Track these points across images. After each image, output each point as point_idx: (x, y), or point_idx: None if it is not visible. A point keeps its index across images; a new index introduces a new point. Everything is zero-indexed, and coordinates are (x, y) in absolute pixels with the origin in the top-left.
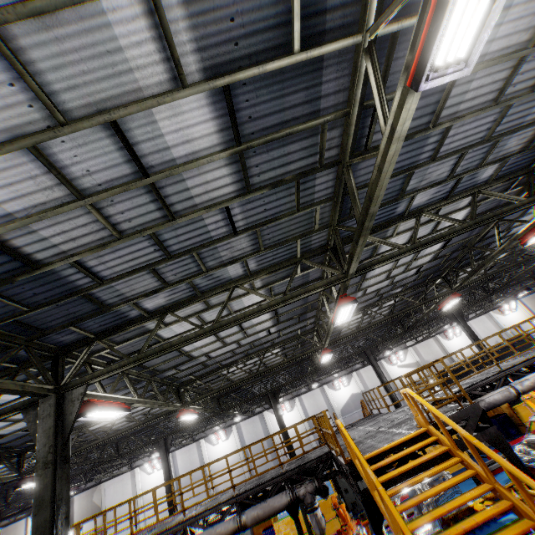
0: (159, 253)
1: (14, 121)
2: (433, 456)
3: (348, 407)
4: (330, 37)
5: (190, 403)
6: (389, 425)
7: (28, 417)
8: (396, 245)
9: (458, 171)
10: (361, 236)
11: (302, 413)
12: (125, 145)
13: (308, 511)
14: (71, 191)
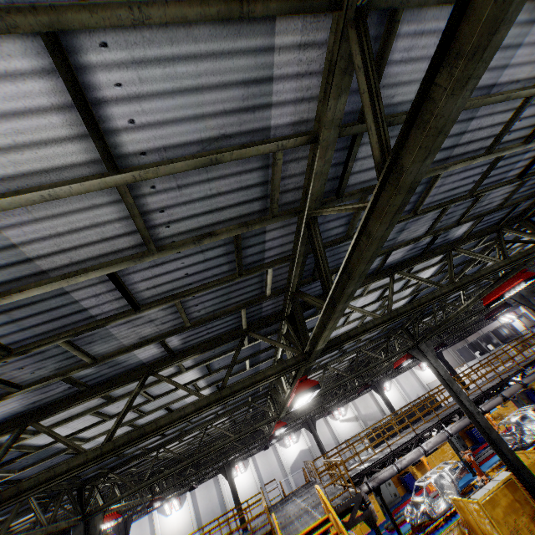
0: None
1: (125, 420)
2: None
3: (297, 464)
4: (262, 359)
5: (159, 492)
6: (314, 504)
7: None
8: None
9: (343, 349)
10: (283, 411)
11: (255, 473)
12: (168, 410)
13: None
14: (136, 428)
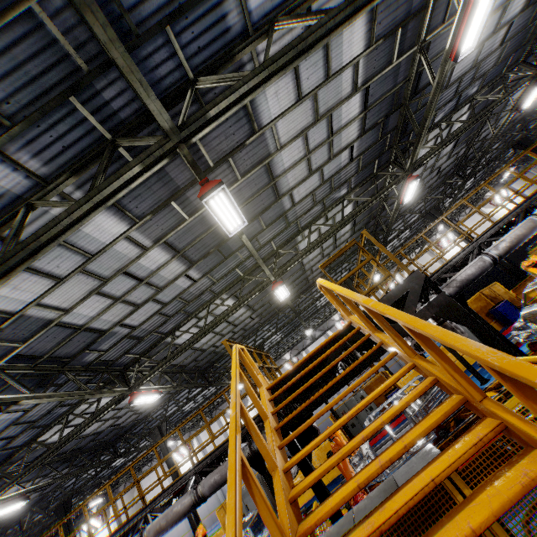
0: None
1: None
2: (348, 351)
3: None
4: None
5: (138, 384)
6: None
7: None
8: (240, 76)
9: None
10: (78, 8)
11: None
12: None
13: None
14: None
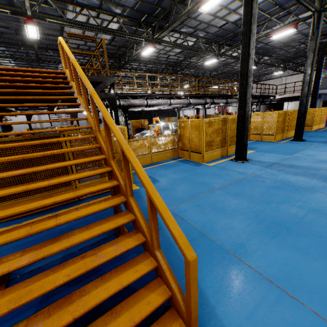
0: None
1: None
2: (53, 80)
3: None
4: None
5: None
6: None
7: None
8: None
9: None
10: None
11: None
12: None
13: None
14: None
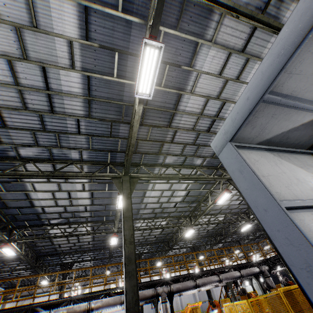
0: None
1: None
2: None
3: None
4: None
5: (196, 224)
6: None
7: (231, 182)
8: None
9: None
10: None
11: None
12: None
13: (267, 276)
14: None
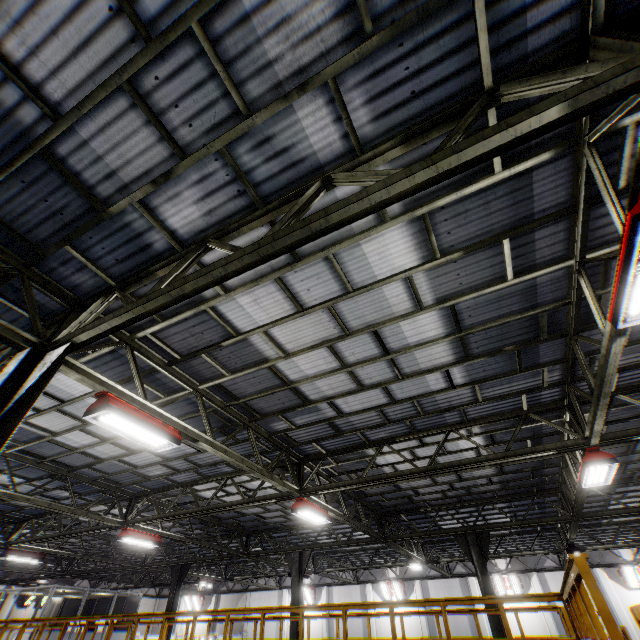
0: (125, 29)
1: None
2: None
3: None
4: None
5: (311, 490)
6: None
7: None
8: None
9: None
10: None
11: None
12: None
13: None
14: None
